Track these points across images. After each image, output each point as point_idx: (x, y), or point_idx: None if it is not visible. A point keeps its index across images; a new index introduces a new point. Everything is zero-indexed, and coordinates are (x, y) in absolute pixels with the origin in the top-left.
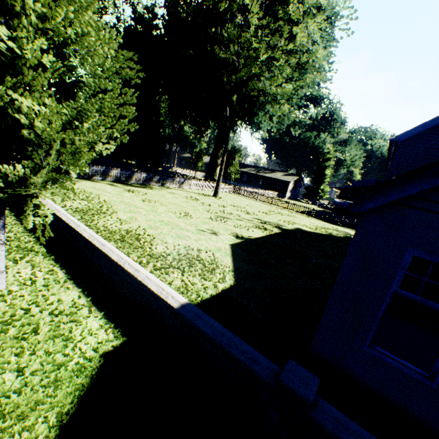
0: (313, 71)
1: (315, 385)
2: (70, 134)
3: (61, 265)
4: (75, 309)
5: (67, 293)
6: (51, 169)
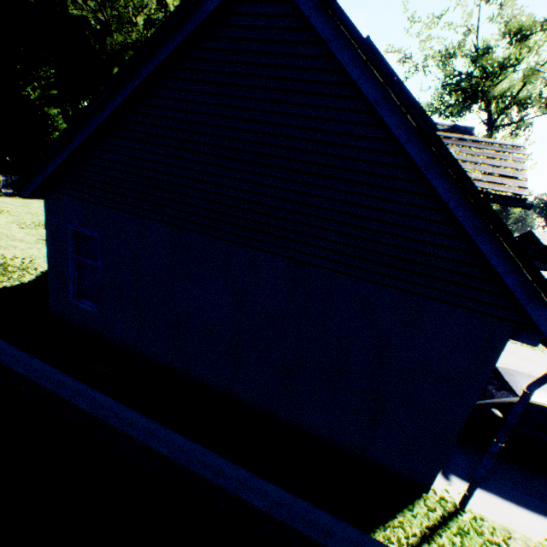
0: None
1: None
2: None
3: None
4: None
5: None
6: None
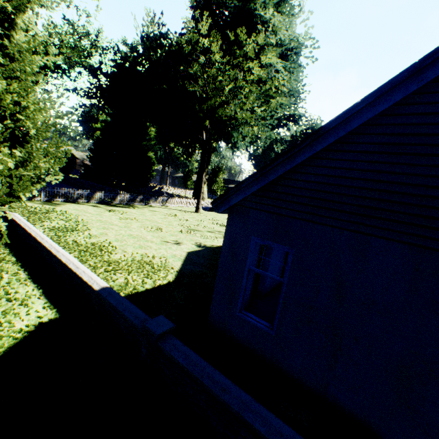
0: (286, 94)
1: (168, 327)
2: (23, 170)
3: (26, 270)
4: (27, 297)
5: (25, 287)
6: (3, 195)
